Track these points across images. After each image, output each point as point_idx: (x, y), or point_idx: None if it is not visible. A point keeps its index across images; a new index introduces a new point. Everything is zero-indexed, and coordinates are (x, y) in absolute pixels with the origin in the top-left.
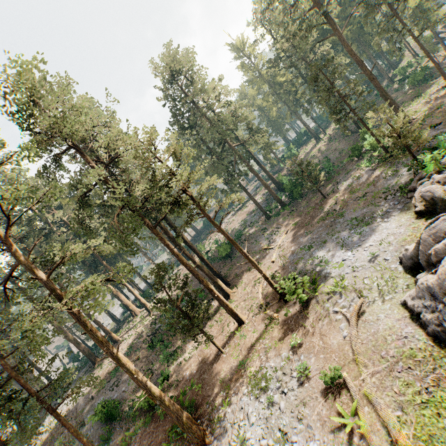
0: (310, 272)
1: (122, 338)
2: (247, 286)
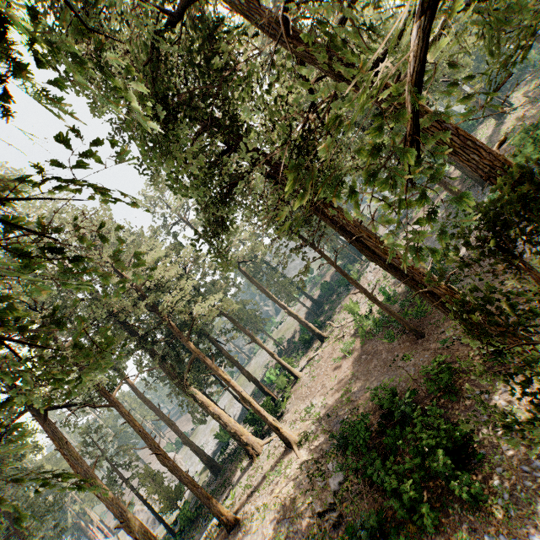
0: None
1: (242, 515)
2: None
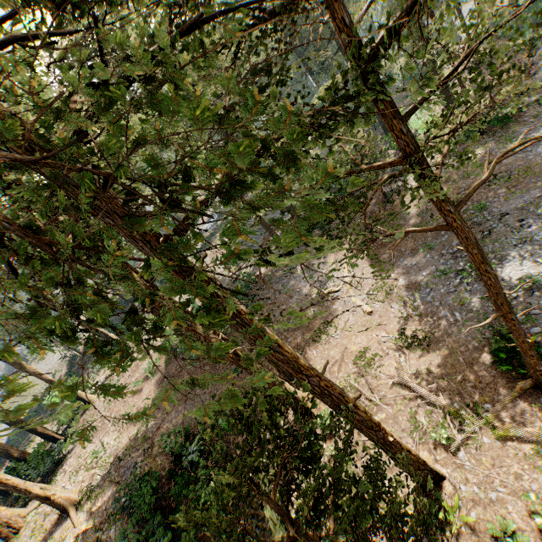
0: (541, 312)
1: None
2: (340, 373)
